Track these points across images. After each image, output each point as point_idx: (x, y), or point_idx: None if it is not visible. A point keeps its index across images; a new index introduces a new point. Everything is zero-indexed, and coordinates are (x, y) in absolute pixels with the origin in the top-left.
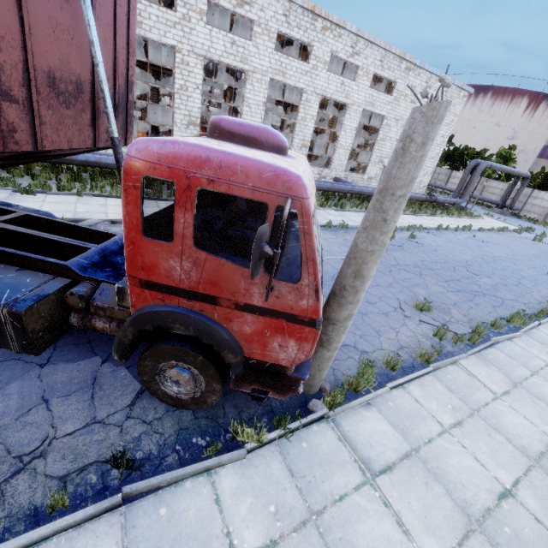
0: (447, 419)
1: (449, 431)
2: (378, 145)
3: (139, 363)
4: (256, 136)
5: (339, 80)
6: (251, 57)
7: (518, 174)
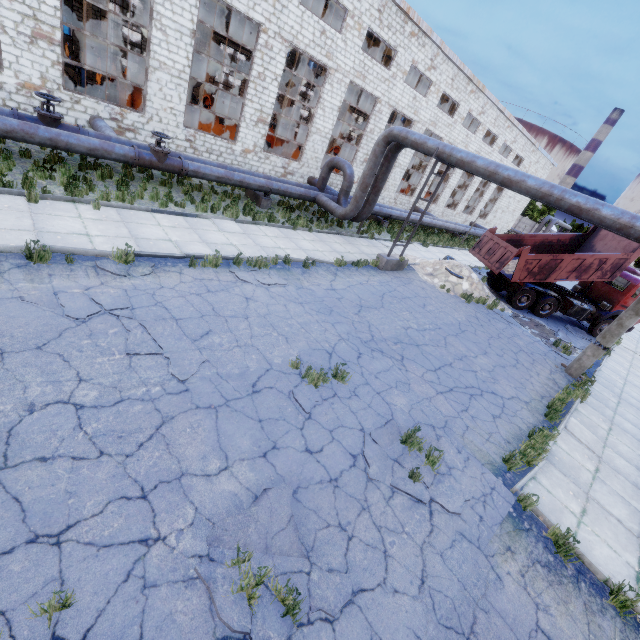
0: (634, 346)
1: (636, 348)
2: (499, 200)
3: (598, 324)
4: (639, 275)
5: (500, 158)
6: (470, 144)
7: (566, 227)
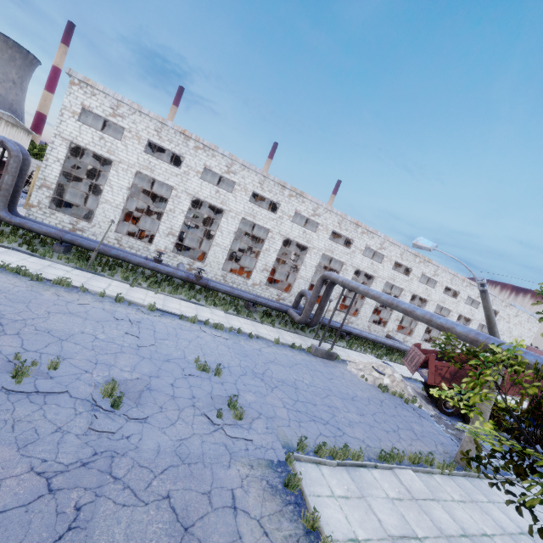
0: None
1: None
2: None
3: None
4: None
5: (469, 308)
6: (431, 295)
7: None
